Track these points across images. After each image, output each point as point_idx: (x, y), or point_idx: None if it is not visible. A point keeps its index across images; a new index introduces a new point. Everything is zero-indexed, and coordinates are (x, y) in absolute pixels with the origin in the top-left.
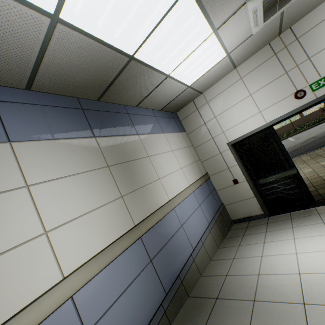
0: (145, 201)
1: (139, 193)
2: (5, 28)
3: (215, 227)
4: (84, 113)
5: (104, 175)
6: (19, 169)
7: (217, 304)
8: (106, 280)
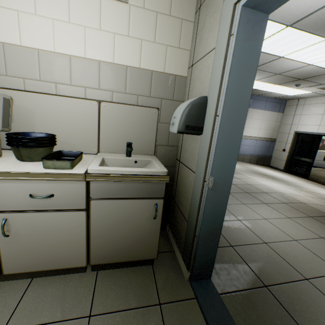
0: None
1: None
2: None
3: (255, 157)
4: None
5: None
6: None
7: None
8: None
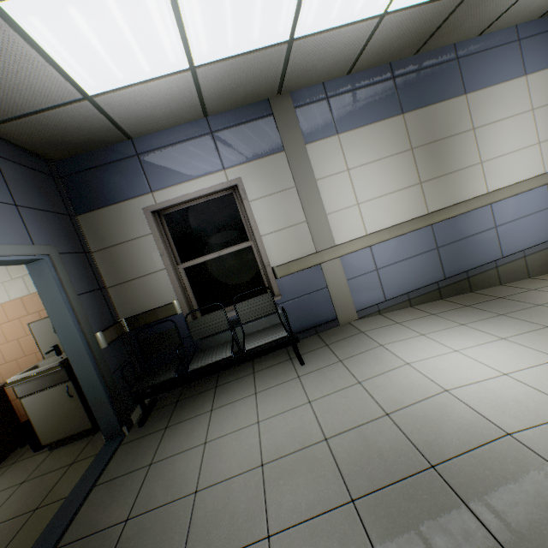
0: (448, 191)
1: (443, 181)
2: (346, 43)
3: None
4: (395, 83)
5: (405, 160)
6: (343, 157)
7: (496, 300)
8: (393, 247)
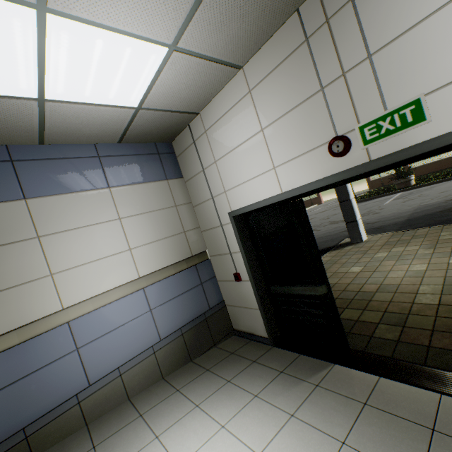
0: None
1: None
2: None
3: (173, 344)
4: None
5: None
6: None
7: None
8: None
